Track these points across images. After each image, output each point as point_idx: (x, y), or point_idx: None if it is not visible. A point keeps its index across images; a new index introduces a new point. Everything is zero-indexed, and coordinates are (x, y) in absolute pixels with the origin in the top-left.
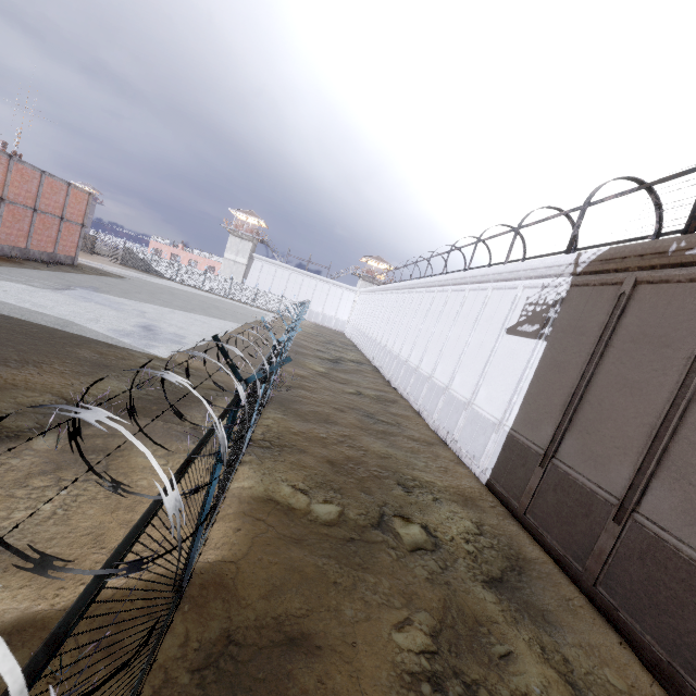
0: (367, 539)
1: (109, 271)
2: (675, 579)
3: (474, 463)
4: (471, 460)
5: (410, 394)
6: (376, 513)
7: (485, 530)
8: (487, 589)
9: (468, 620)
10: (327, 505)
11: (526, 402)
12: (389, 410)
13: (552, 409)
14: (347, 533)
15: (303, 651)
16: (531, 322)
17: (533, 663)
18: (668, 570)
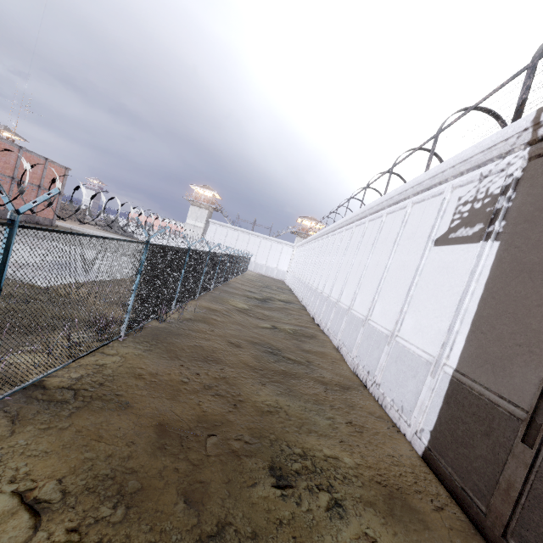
0: None
1: (84, 232)
2: None
3: (403, 419)
4: (398, 413)
5: (330, 329)
6: None
7: None
8: None
9: None
10: None
11: (477, 330)
12: (303, 346)
13: (531, 338)
14: None
15: None
16: (469, 223)
17: None
18: None
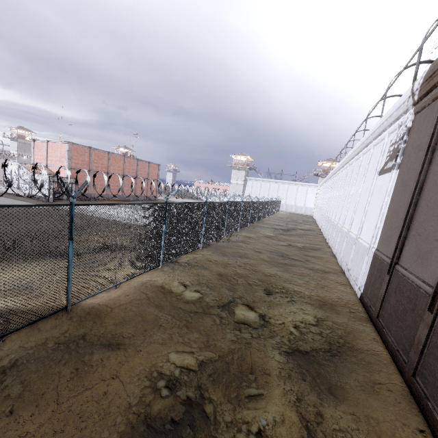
0: (206, 312)
1: (172, 200)
2: None
3: (356, 283)
4: (354, 281)
5: (333, 243)
6: (226, 300)
7: (324, 323)
8: (282, 355)
9: (243, 366)
10: (195, 292)
11: (385, 224)
12: (307, 253)
13: (399, 223)
14: (196, 307)
15: (109, 348)
16: (391, 159)
17: (277, 405)
18: None
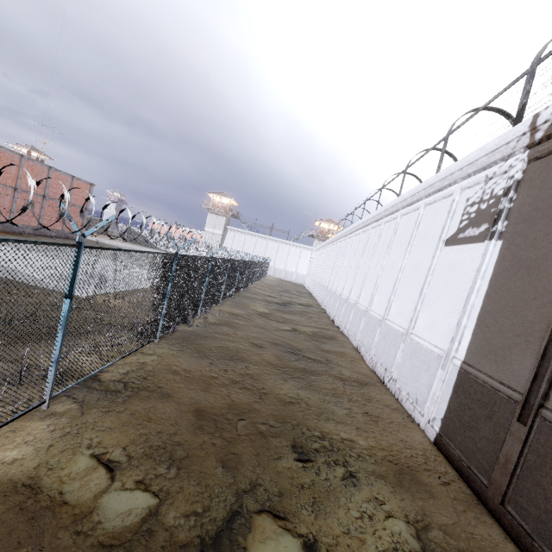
0: None
1: (109, 244)
2: None
3: (417, 410)
4: (413, 405)
5: (350, 330)
6: (223, 511)
7: (431, 540)
8: None
9: None
10: (136, 493)
11: (482, 324)
12: (323, 346)
13: (527, 329)
14: None
15: None
16: (475, 224)
17: None
18: None
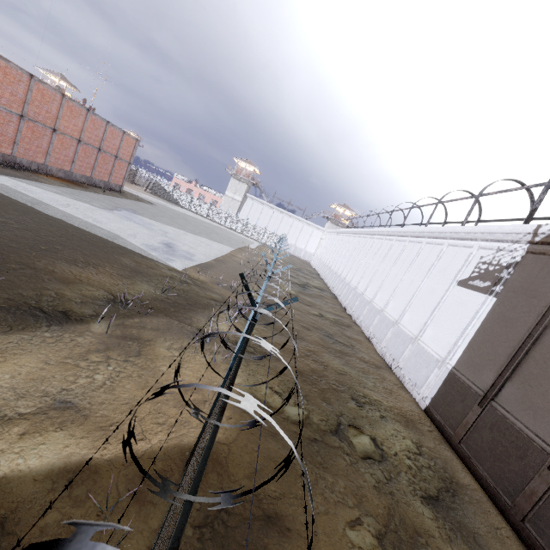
0: (326, 443)
1: (143, 198)
2: None
3: (415, 390)
4: (412, 387)
5: (362, 321)
6: (335, 421)
7: (423, 451)
8: (425, 505)
9: (408, 529)
10: (296, 408)
11: (471, 348)
12: (345, 333)
13: (496, 358)
14: (311, 434)
15: (277, 530)
16: (482, 278)
17: None
18: None
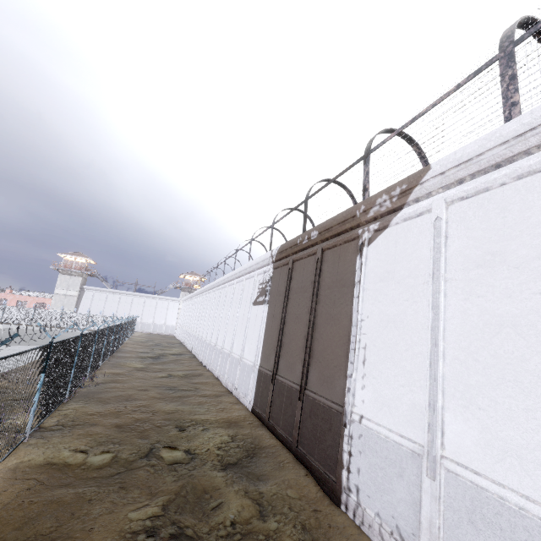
0: (132, 468)
1: None
2: (321, 419)
3: (246, 399)
4: (244, 398)
5: (213, 366)
6: (147, 449)
7: (237, 438)
8: (221, 472)
9: (198, 493)
10: (103, 454)
11: (264, 345)
12: (193, 381)
13: (274, 344)
14: (115, 468)
15: None
16: (262, 295)
17: (235, 502)
18: (318, 416)
